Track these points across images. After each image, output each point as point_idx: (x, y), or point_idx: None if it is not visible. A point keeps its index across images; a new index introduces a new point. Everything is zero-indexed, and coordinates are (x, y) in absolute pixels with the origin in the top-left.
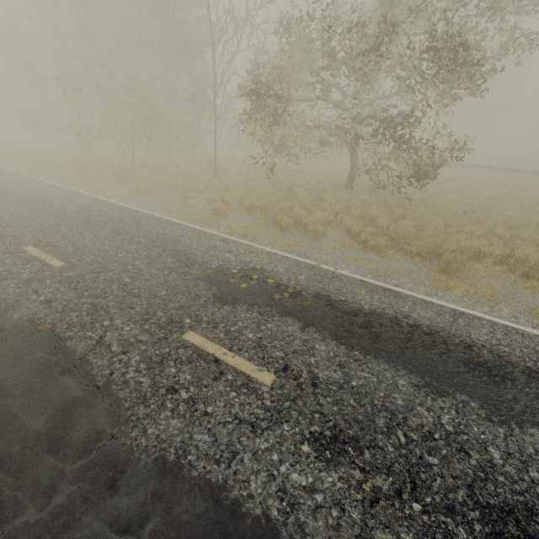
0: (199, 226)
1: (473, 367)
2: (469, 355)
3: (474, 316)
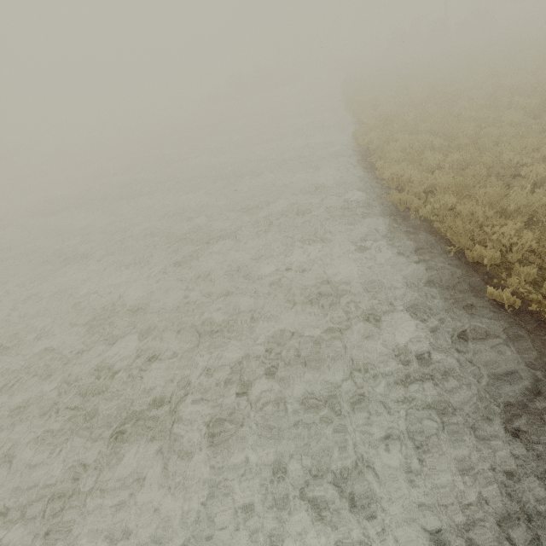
0: None
1: None
2: None
3: None
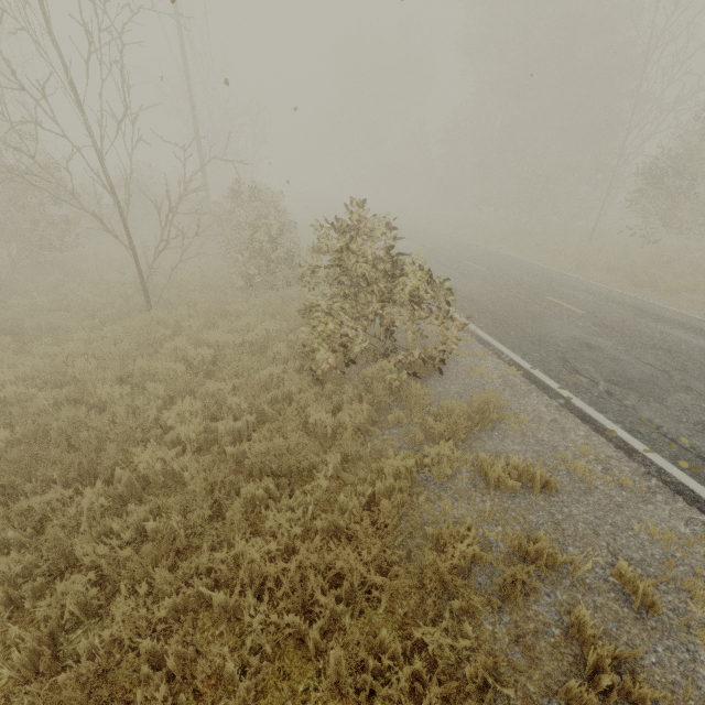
0: (561, 271)
1: None
2: None
3: None
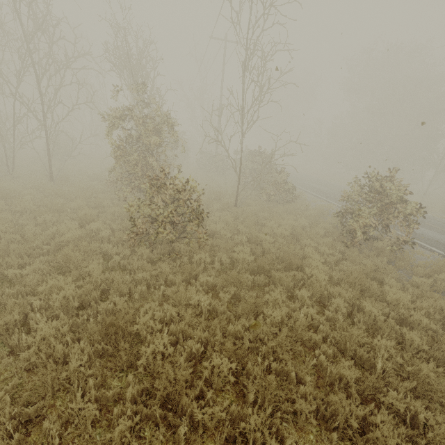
0: None
1: None
2: None
3: None
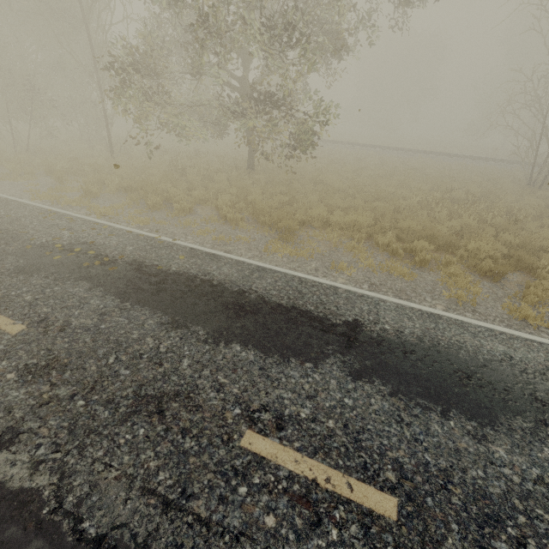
0: (54, 208)
1: (230, 307)
2: (235, 299)
3: (273, 270)
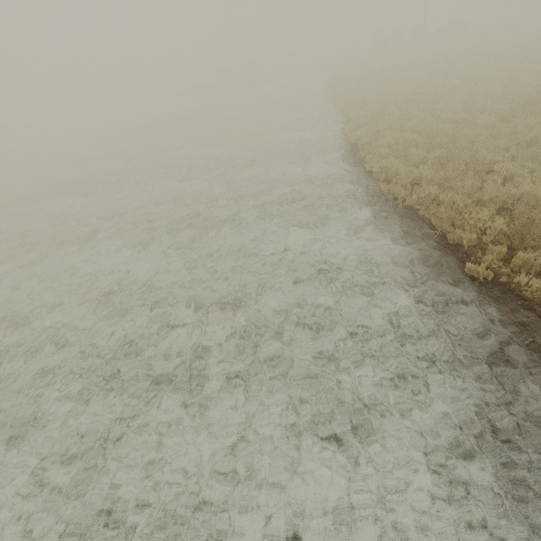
0: None
1: None
2: None
3: None
